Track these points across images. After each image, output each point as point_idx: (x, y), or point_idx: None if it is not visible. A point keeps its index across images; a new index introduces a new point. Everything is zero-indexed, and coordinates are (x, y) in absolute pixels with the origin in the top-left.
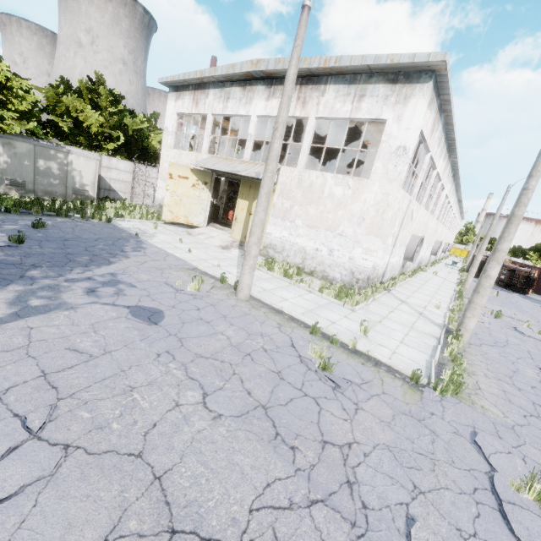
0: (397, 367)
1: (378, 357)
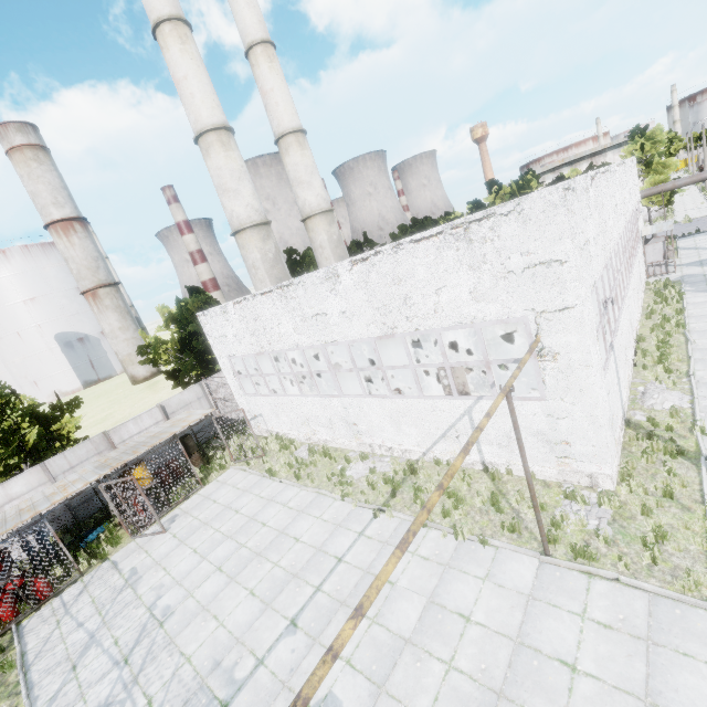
0: (705, 215)
1: (698, 217)
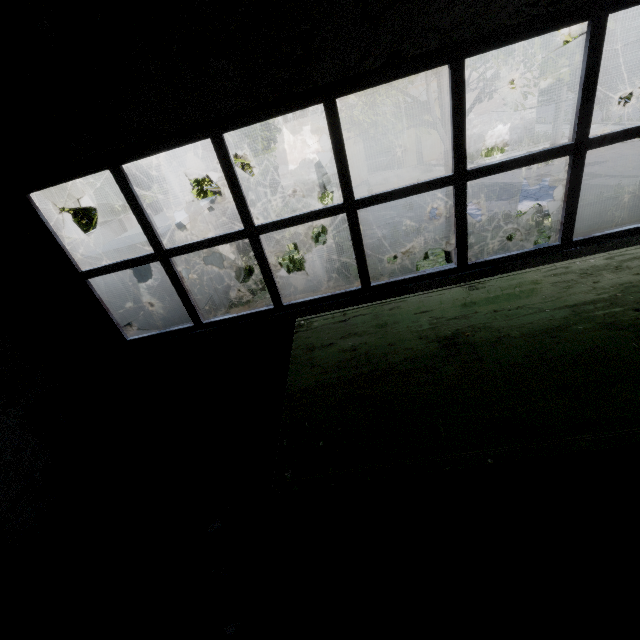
0: None
1: None
